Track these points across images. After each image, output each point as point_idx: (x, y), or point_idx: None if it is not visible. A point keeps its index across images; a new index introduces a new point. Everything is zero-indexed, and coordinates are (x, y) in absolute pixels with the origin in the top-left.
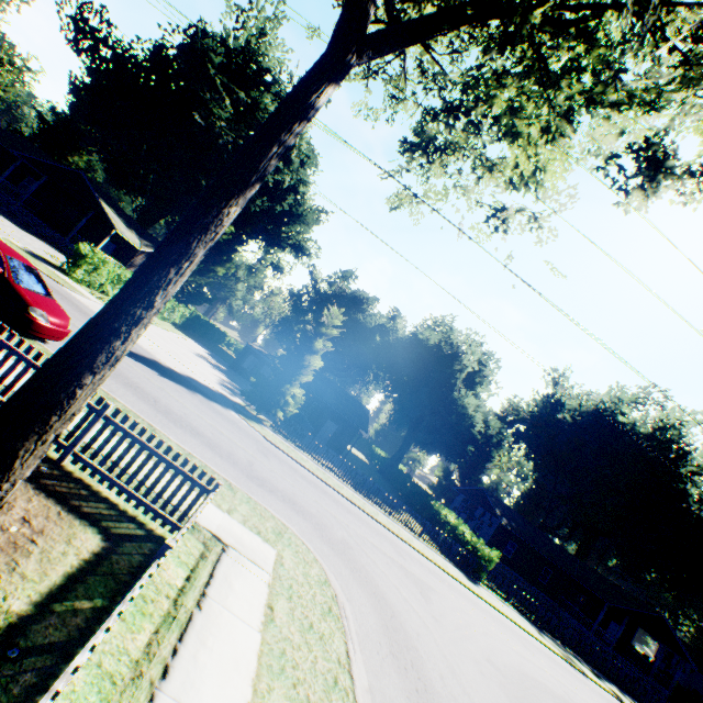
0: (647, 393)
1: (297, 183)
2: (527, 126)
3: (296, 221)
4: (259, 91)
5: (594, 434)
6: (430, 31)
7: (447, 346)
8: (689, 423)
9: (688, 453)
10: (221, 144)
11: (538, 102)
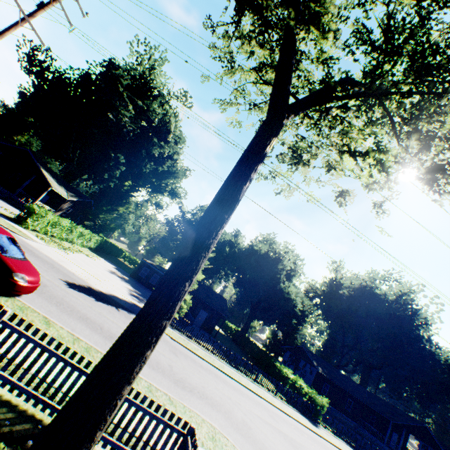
0: (389, 274)
1: (172, 153)
2: (394, 162)
3: (171, 176)
4: (150, 100)
5: (363, 302)
6: (324, 101)
7: (272, 253)
8: (415, 291)
9: (418, 310)
10: (125, 131)
11: (402, 149)
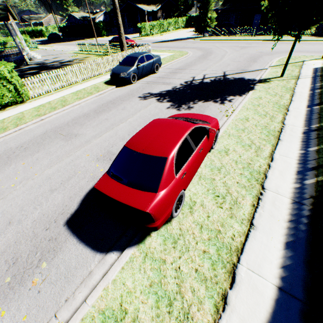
0: None
1: None
2: None
3: None
4: None
5: None
6: None
7: None
8: None
9: None
10: None
11: None
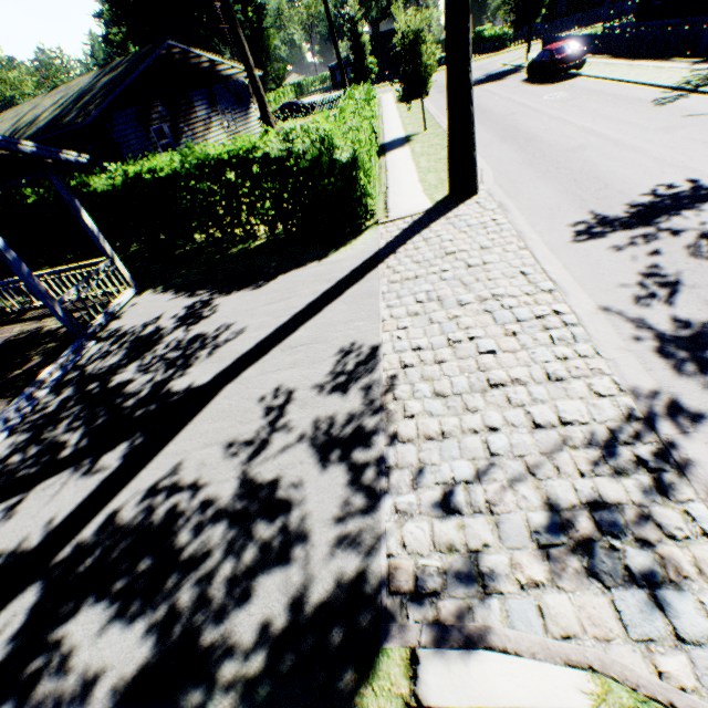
0: None
1: None
2: None
3: None
4: None
5: None
6: None
7: None
8: None
9: None
10: None
11: None
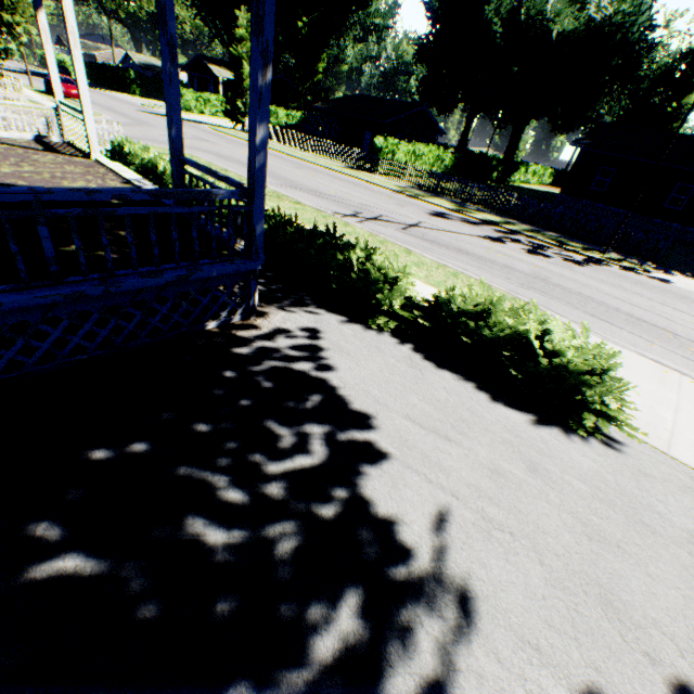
0: None
1: None
2: None
3: None
4: None
5: None
6: None
7: None
8: None
9: None
10: None
11: None
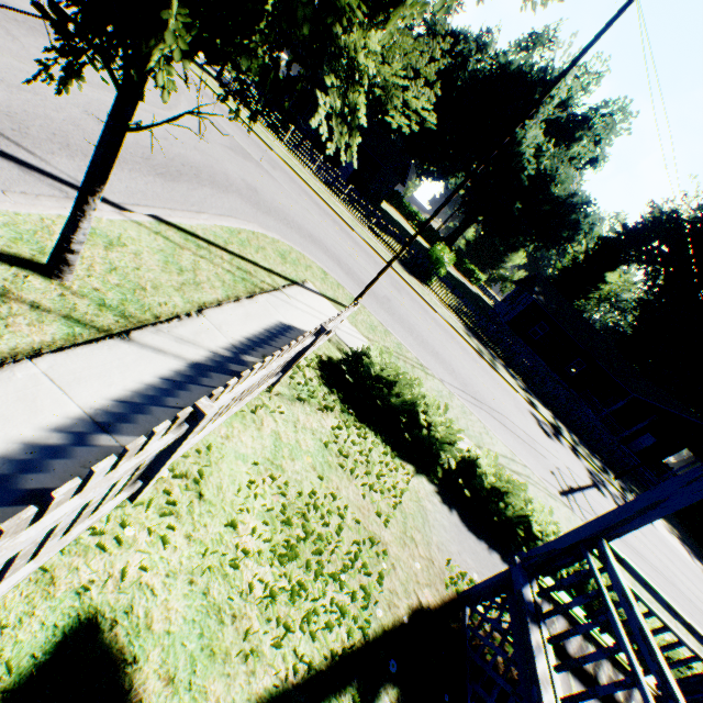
0: None
1: None
2: None
3: None
4: None
5: None
6: None
7: (539, 75)
8: None
9: None
10: None
11: None
